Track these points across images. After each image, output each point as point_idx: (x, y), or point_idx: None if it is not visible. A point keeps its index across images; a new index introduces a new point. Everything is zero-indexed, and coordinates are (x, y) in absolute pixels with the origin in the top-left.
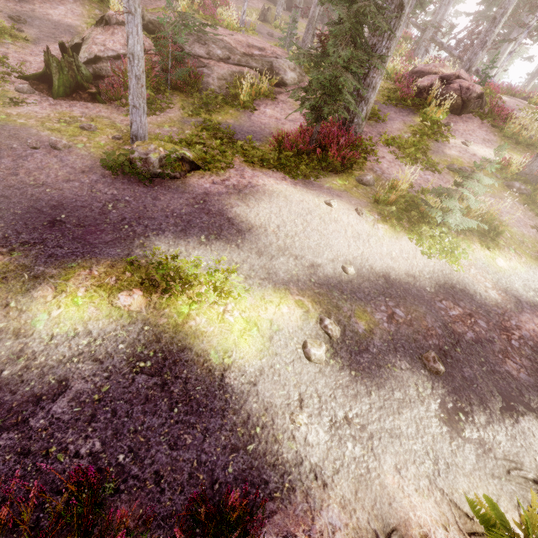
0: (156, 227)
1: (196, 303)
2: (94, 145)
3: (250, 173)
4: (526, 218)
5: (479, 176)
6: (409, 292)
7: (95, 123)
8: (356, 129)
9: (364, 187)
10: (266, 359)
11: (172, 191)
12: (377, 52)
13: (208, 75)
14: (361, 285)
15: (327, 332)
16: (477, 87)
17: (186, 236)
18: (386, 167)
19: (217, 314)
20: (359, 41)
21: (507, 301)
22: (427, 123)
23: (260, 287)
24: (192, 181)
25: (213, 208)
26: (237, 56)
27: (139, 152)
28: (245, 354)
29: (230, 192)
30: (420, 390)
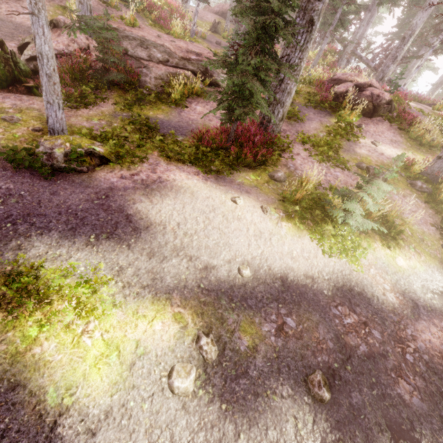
0: (43, 225)
1: (44, 327)
2: (8, 136)
3: (164, 167)
4: (427, 216)
5: (378, 182)
6: (305, 296)
7: (21, 115)
8: (273, 128)
9: (275, 182)
10: (119, 395)
11: (75, 185)
12: (291, 62)
13: (147, 74)
14: (255, 289)
15: (201, 354)
16: (387, 95)
17: (73, 235)
18: (299, 164)
19: (73, 336)
20: (267, 51)
21: (404, 306)
22: (341, 124)
23: (136, 298)
24: (100, 175)
25: (114, 204)
26: (175, 60)
27: (44, 146)
28: (93, 389)
29: (137, 187)
30: (299, 426)
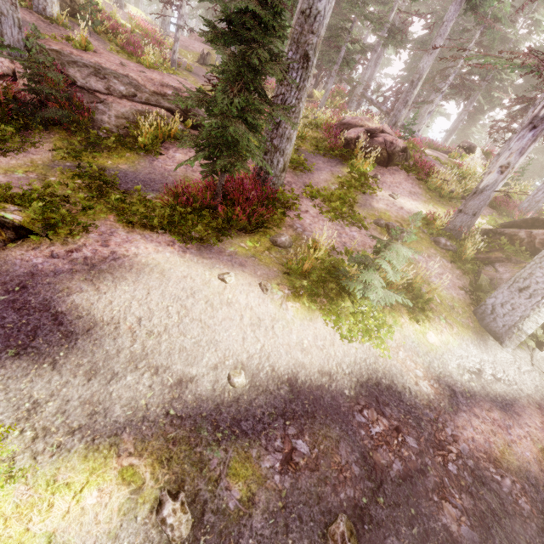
0: None
1: None
2: None
3: (122, 238)
4: (454, 278)
5: (396, 247)
6: (321, 403)
7: None
8: (273, 180)
9: (279, 249)
10: None
11: None
12: (287, 102)
13: (104, 112)
14: (253, 403)
15: (165, 532)
16: (400, 142)
17: None
18: (308, 223)
19: None
20: (253, 88)
21: (440, 396)
22: (355, 175)
23: (55, 456)
24: (14, 255)
25: (35, 299)
26: (145, 94)
27: None
28: None
29: (76, 270)
30: None
